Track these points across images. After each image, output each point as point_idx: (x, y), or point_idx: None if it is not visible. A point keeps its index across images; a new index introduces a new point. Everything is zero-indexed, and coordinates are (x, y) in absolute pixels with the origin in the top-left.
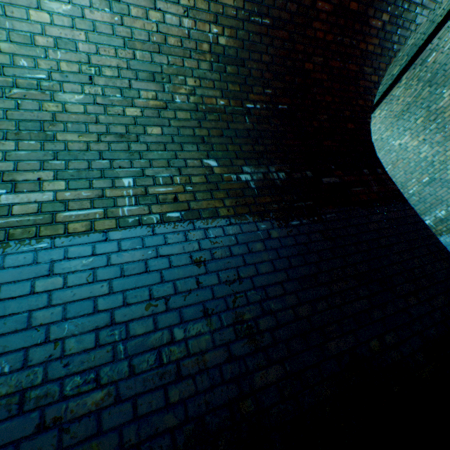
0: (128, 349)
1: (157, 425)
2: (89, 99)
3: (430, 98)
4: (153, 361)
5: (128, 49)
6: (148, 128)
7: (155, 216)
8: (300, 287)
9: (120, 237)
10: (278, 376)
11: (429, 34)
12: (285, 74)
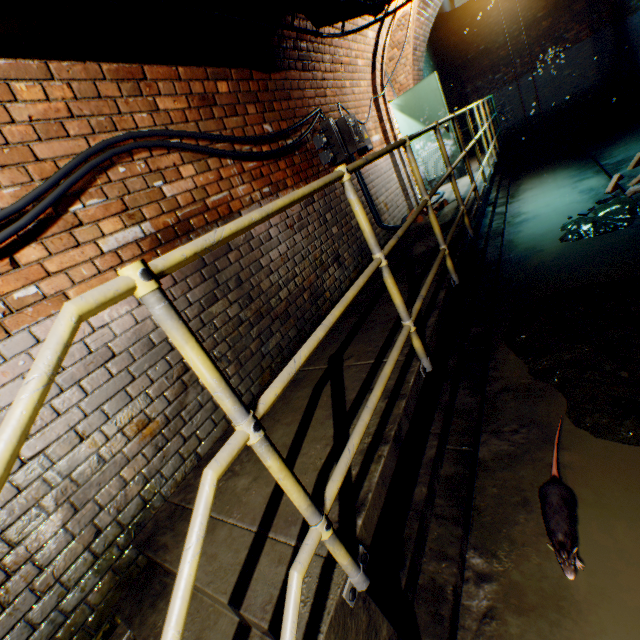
0: None
1: None
2: None
3: None
4: None
5: None
6: None
7: None
8: None
9: None
10: None
11: None
12: None
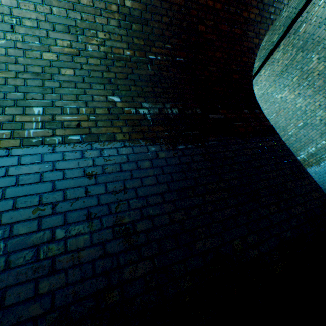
0: (8, 247)
1: (21, 314)
2: (10, 44)
3: (303, 61)
4: (30, 257)
5: (46, 5)
6: (62, 69)
7: (58, 138)
8: (178, 197)
9: (22, 153)
10: (146, 270)
11: (300, 9)
12: (182, 33)
